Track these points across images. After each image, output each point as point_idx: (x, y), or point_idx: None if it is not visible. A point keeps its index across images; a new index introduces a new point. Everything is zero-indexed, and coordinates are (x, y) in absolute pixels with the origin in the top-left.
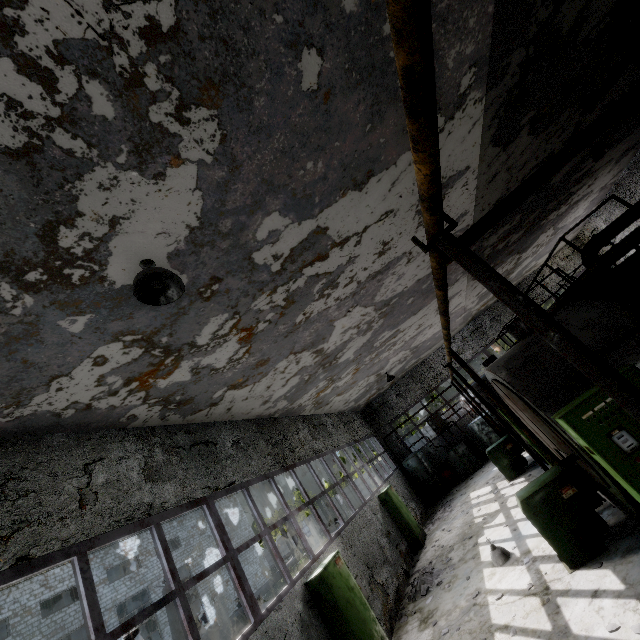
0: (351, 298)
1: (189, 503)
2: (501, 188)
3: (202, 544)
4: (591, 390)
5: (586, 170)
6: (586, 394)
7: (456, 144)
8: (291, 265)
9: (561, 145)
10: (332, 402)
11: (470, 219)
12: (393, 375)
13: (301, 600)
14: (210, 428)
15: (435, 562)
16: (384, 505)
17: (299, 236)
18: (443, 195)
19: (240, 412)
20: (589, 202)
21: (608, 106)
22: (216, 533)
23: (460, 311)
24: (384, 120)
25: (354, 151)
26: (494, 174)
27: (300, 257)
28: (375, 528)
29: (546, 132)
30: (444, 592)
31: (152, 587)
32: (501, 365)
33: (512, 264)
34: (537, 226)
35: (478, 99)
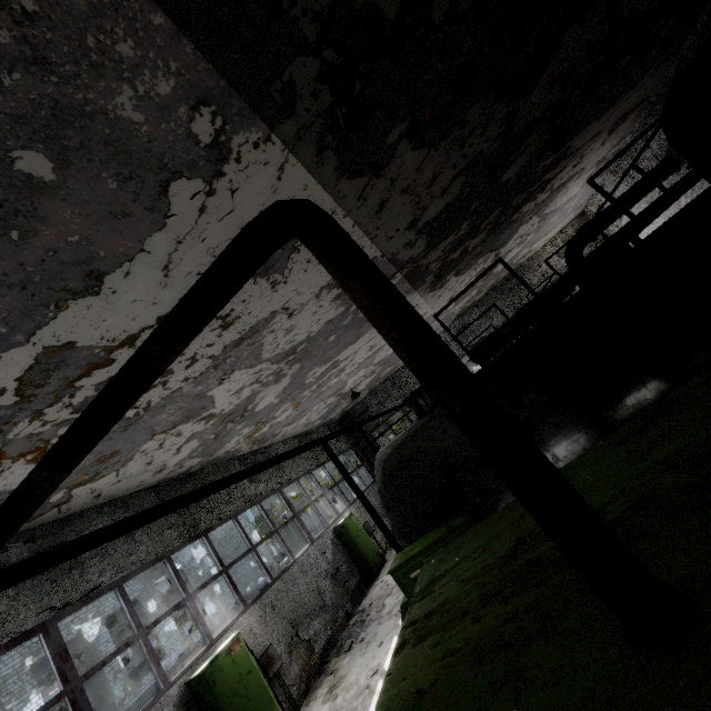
0: (214, 370)
1: (12, 640)
2: (408, 211)
3: (197, 547)
4: (431, 536)
5: (559, 153)
6: (425, 541)
7: (264, 197)
8: (41, 389)
9: (492, 143)
10: (282, 432)
11: (374, 251)
12: (358, 392)
13: (175, 705)
14: (73, 522)
15: (373, 606)
16: (339, 537)
17: (16, 366)
18: (293, 248)
19: (123, 490)
20: (585, 179)
21: (558, 81)
22: (53, 665)
23: (432, 317)
24: (46, 217)
25: (18, 265)
26: (380, 203)
27: (50, 378)
28: (318, 572)
29: (451, 137)
30: (359, 655)
31: (143, 596)
32: (383, 458)
33: (489, 261)
34: (507, 222)
35: (260, 139)
